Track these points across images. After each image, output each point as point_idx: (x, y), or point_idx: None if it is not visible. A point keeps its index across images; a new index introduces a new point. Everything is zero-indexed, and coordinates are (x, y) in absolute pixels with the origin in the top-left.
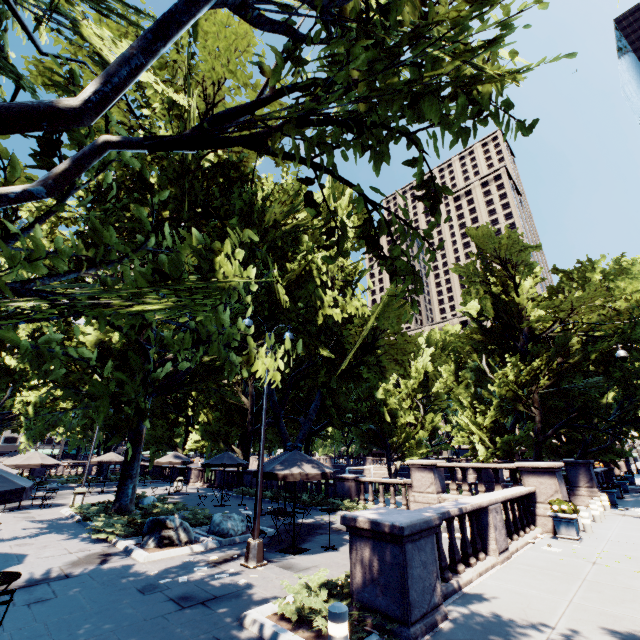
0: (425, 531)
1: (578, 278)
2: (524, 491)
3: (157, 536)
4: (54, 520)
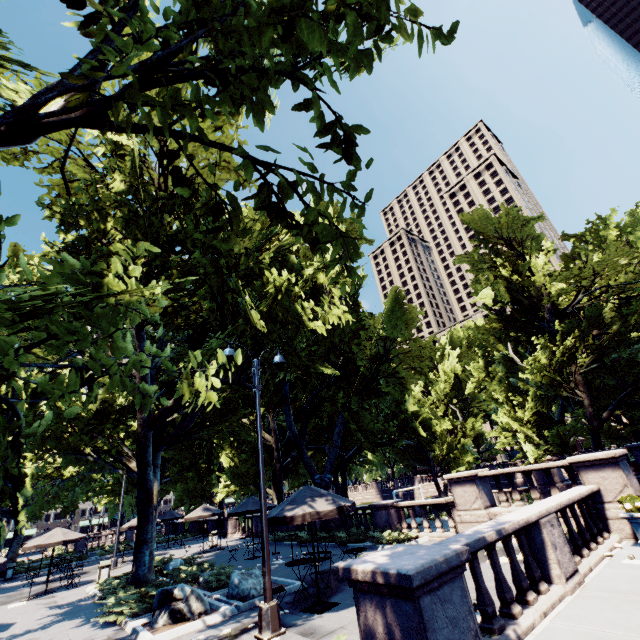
0: (447, 573)
1: (592, 240)
2: (584, 492)
3: (166, 611)
4: (75, 602)
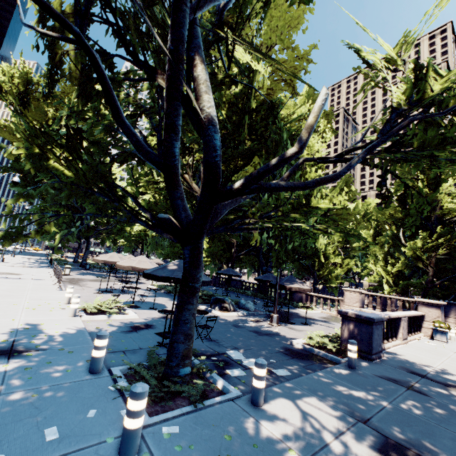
0: (380, 322)
1: None
2: (419, 314)
3: (220, 306)
4: (152, 290)
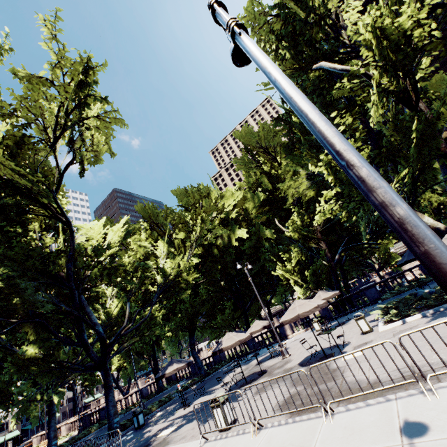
0: None
1: None
2: None
3: None
4: (446, 312)
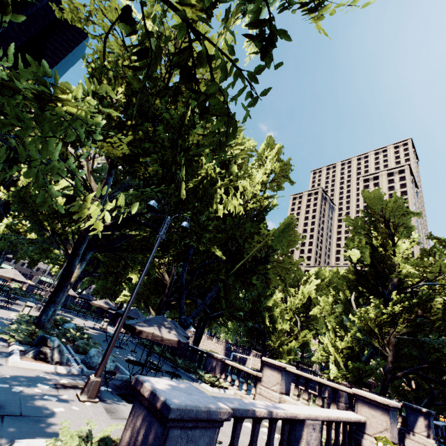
0: (205, 422)
1: None
2: (353, 418)
3: (37, 349)
4: None
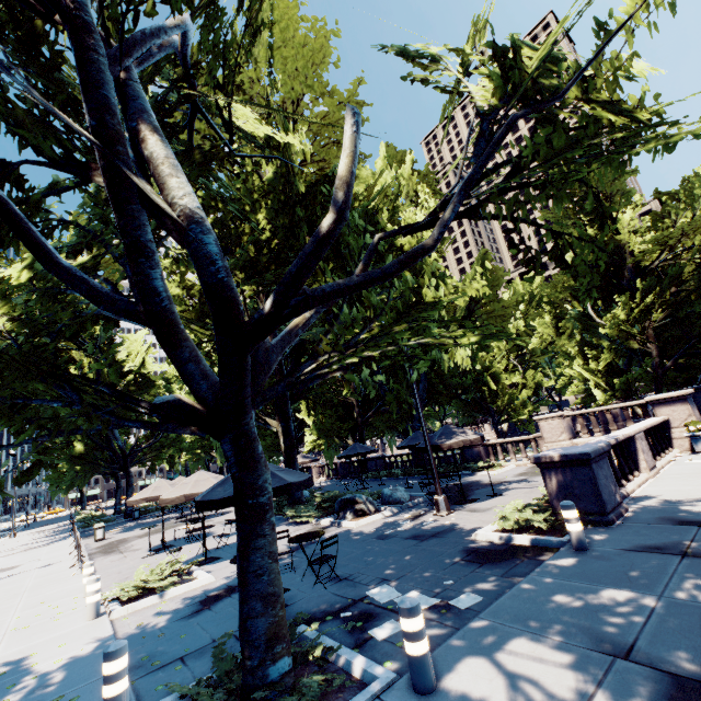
0: (601, 455)
1: (685, 198)
2: (659, 420)
3: (351, 510)
4: None
